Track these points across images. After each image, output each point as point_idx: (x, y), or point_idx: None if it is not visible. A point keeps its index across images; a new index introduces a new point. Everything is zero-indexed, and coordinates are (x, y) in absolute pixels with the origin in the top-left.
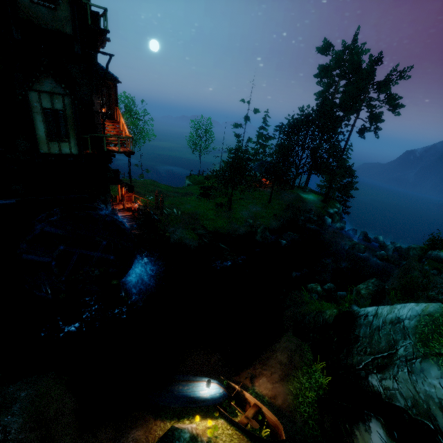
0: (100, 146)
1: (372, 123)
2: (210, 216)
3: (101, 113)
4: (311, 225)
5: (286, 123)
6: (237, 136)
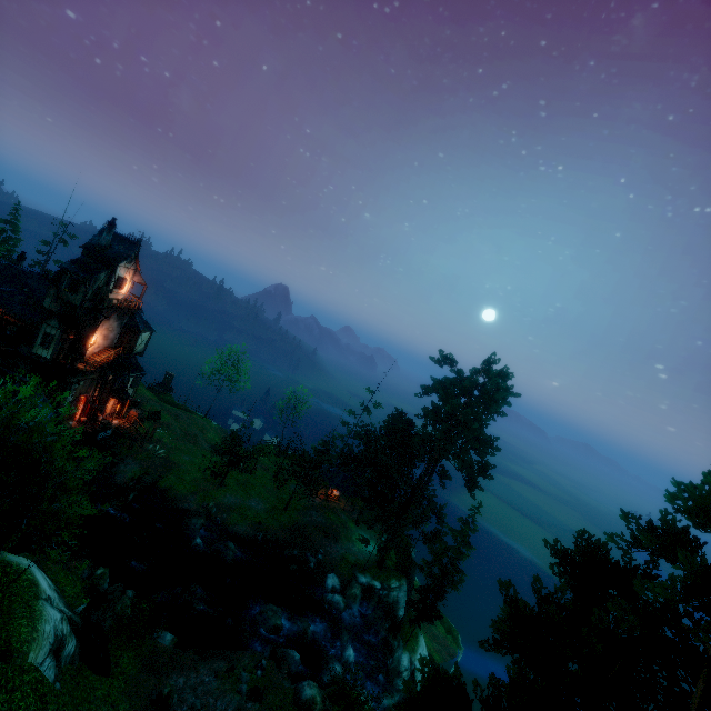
0: (80, 362)
1: (458, 470)
2: (187, 476)
3: (89, 343)
4: (290, 567)
5: (356, 424)
6: (345, 424)
